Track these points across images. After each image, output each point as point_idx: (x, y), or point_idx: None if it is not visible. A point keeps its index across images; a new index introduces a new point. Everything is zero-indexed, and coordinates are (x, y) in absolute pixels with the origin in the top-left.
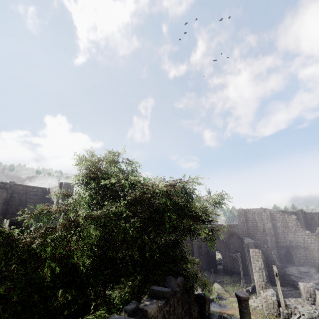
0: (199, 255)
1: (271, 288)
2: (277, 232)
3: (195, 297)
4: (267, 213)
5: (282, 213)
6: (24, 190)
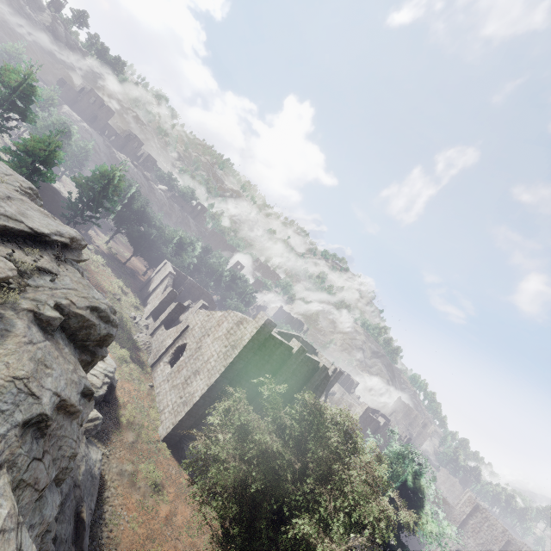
0: None
1: None
2: None
3: None
4: (506, 537)
5: None
6: (305, 346)
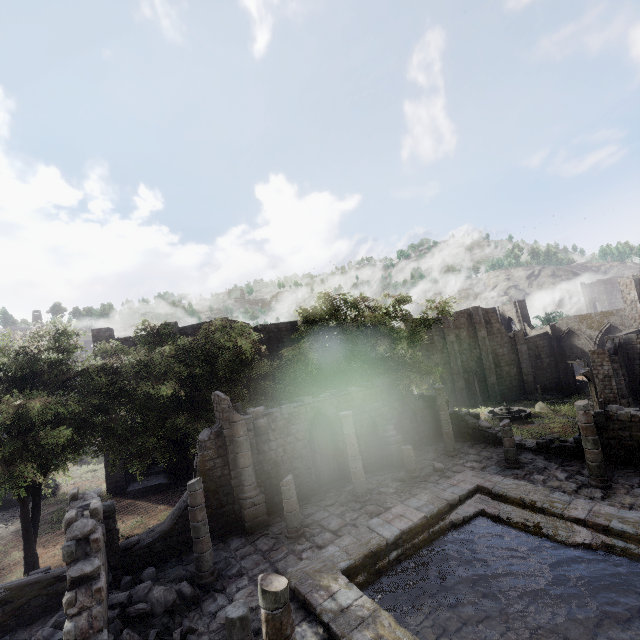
0: (536, 371)
1: (627, 401)
2: None
3: (427, 398)
4: None
5: None
6: (276, 328)
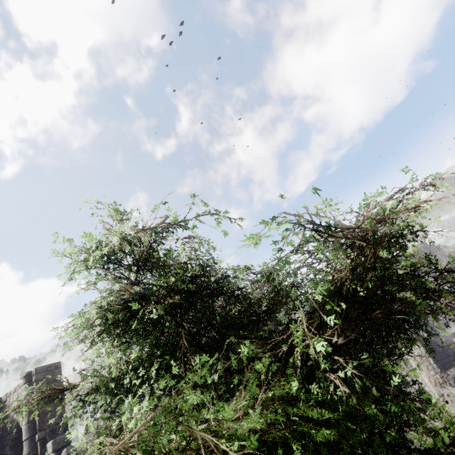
0: None
1: (452, 377)
2: None
3: None
4: None
5: None
6: None
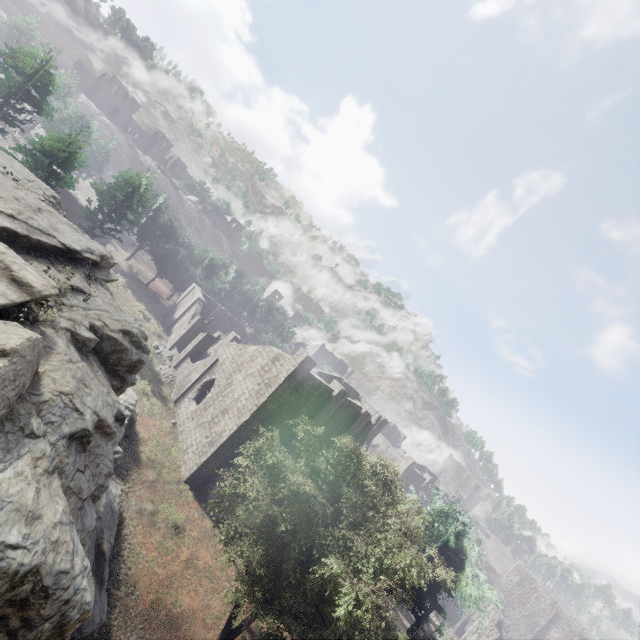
0: None
1: None
2: (543, 638)
3: None
4: (554, 610)
5: (574, 632)
6: (348, 390)
